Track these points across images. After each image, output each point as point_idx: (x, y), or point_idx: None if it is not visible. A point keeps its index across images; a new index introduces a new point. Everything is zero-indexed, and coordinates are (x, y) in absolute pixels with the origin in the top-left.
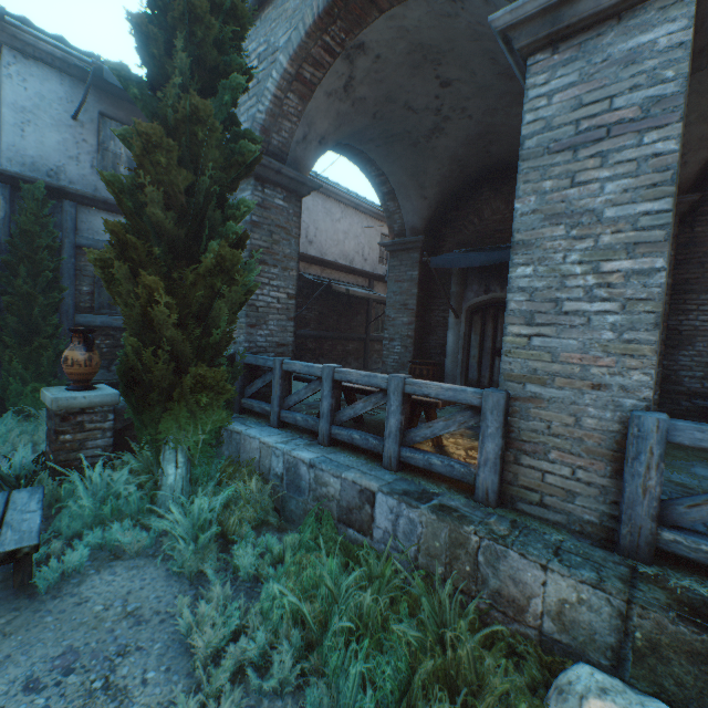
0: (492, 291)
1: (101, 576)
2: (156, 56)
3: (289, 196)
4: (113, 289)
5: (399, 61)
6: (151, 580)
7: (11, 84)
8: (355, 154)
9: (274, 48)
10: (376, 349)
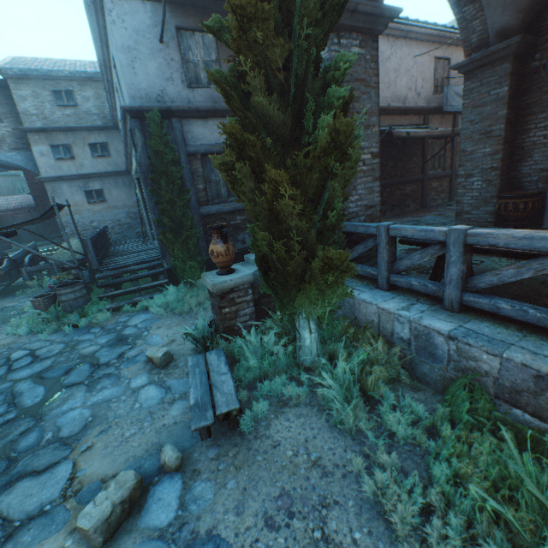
0: None
1: (279, 422)
2: None
3: (364, 39)
4: (237, 190)
5: None
6: (317, 430)
7: (116, 29)
8: None
9: None
10: (433, 186)
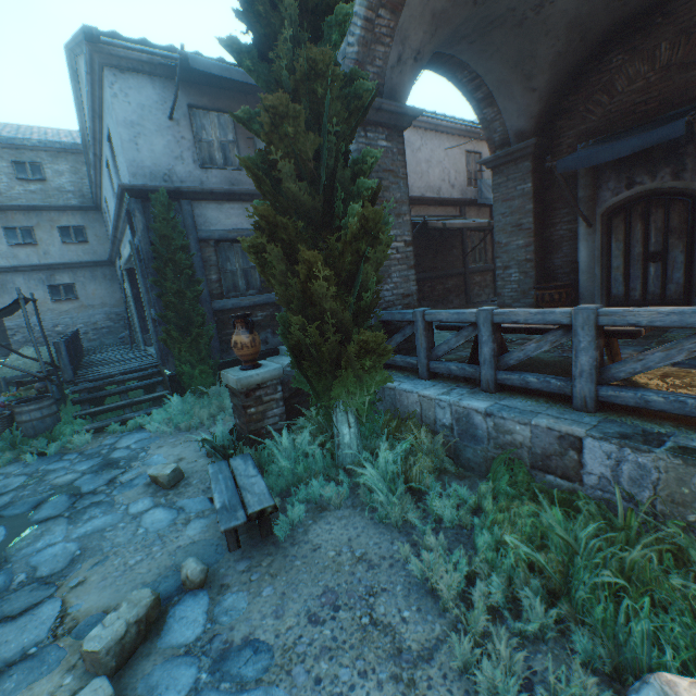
0: (638, 183)
1: (319, 526)
2: (261, 16)
3: (390, 134)
4: (267, 272)
5: None
6: (361, 528)
7: (118, 103)
8: (443, 62)
9: None
10: (476, 281)
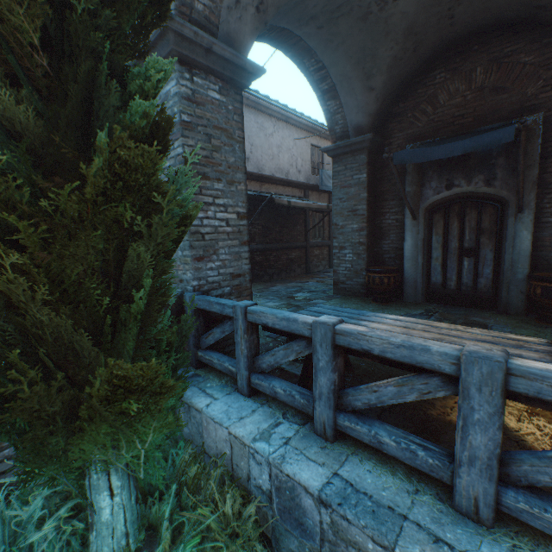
0: (456, 185)
1: None
2: None
3: (225, 87)
4: None
5: None
6: None
7: None
8: (292, 44)
9: None
10: (315, 254)
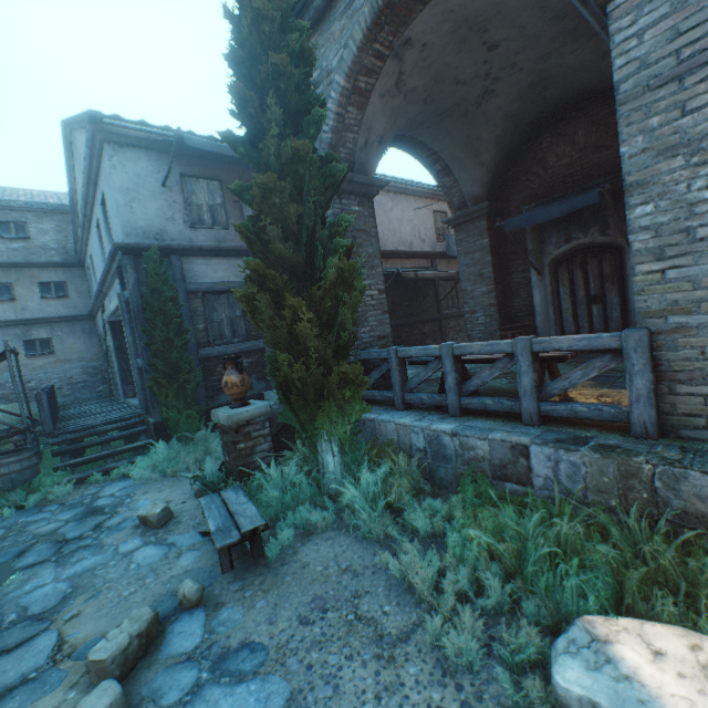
0: (574, 239)
1: (307, 547)
2: (252, 116)
3: (361, 200)
4: (257, 317)
5: (445, 42)
6: (347, 545)
7: (116, 173)
8: (405, 142)
9: (328, 71)
10: (451, 326)
